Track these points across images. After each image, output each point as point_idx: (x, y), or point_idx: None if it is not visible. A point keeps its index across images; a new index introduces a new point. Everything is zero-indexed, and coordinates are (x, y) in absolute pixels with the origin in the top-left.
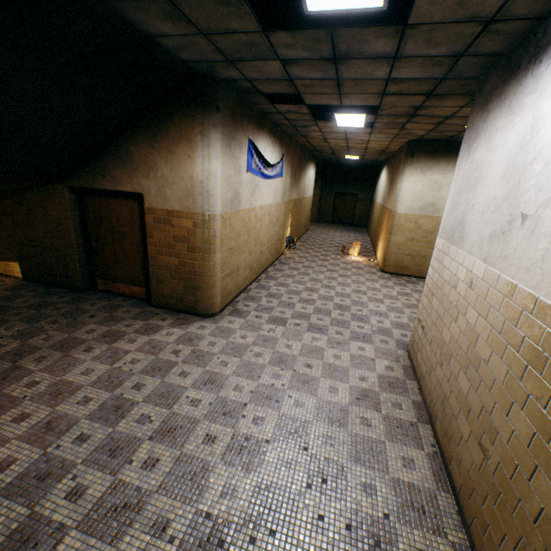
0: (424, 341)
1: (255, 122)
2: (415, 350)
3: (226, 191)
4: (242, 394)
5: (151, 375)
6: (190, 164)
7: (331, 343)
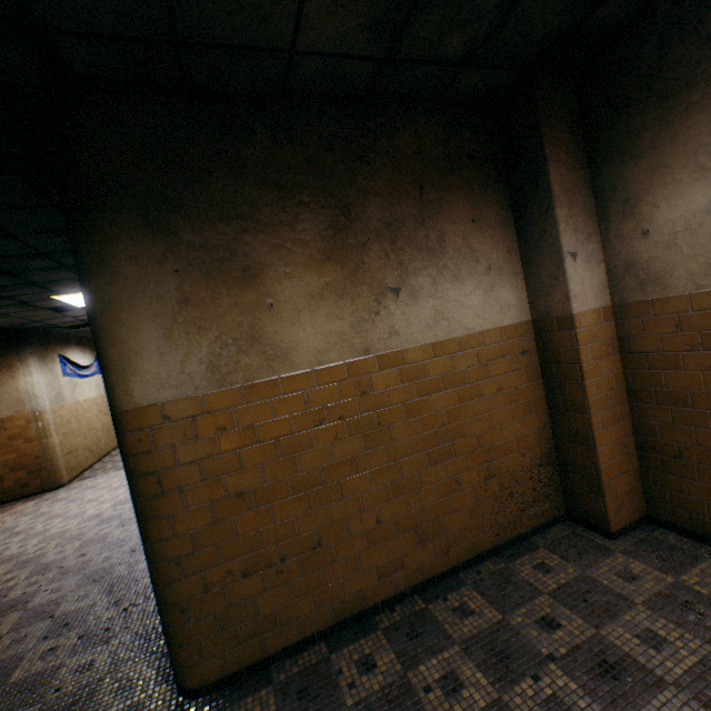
0: None
1: (62, 342)
2: None
3: (51, 392)
4: (100, 494)
5: (25, 517)
6: (16, 382)
7: None
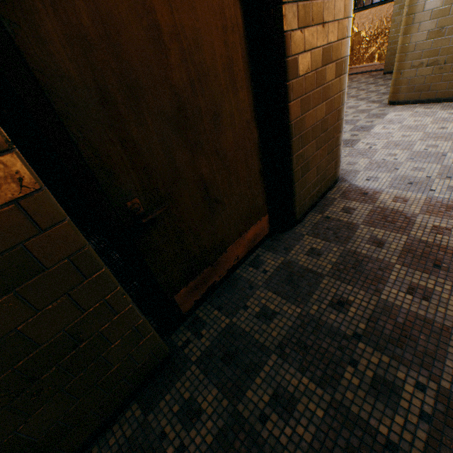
0: (444, 70)
1: None
2: (423, 89)
3: None
4: None
5: None
6: None
7: (392, 123)
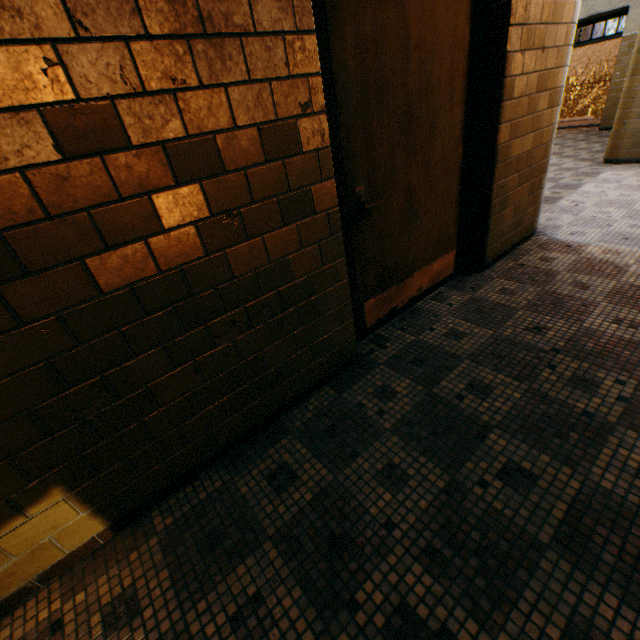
0: None
1: None
2: None
3: None
4: None
5: None
6: None
7: (608, 182)
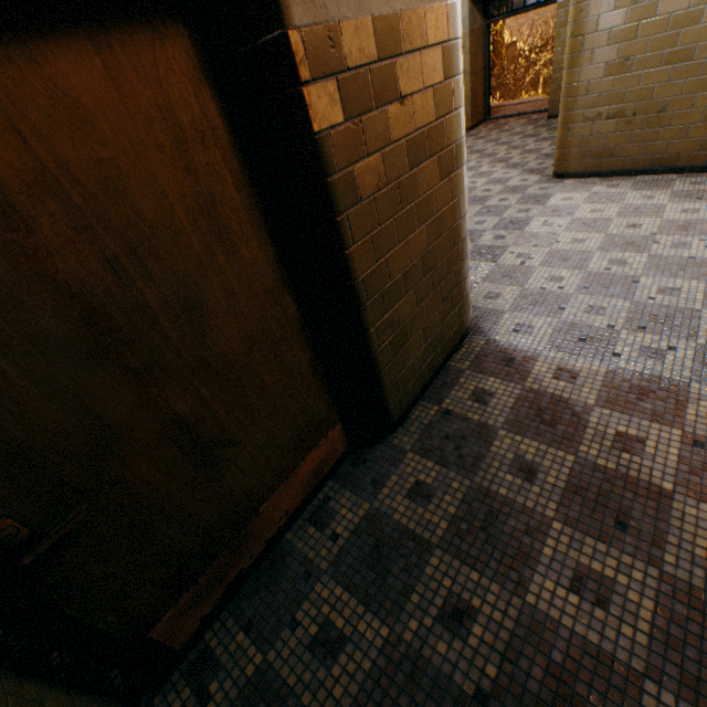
0: (633, 125)
1: None
2: (605, 155)
3: None
4: None
5: None
6: None
7: (559, 215)
